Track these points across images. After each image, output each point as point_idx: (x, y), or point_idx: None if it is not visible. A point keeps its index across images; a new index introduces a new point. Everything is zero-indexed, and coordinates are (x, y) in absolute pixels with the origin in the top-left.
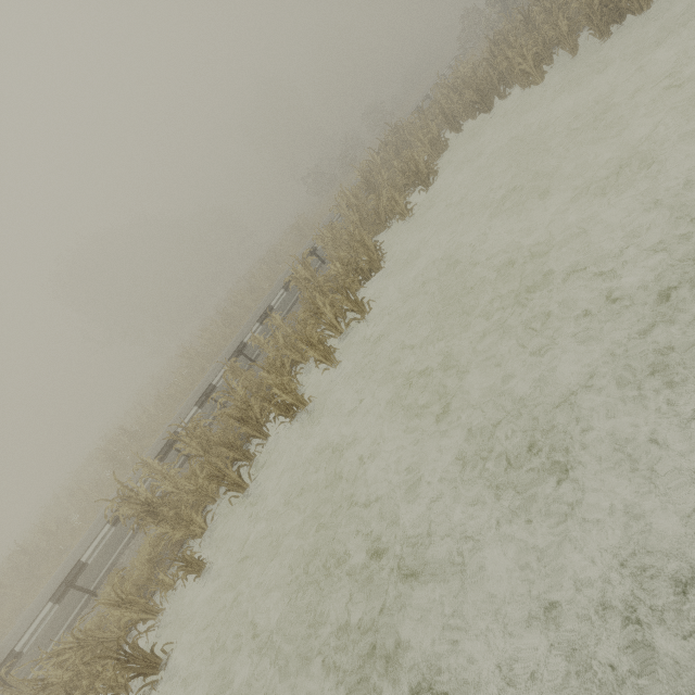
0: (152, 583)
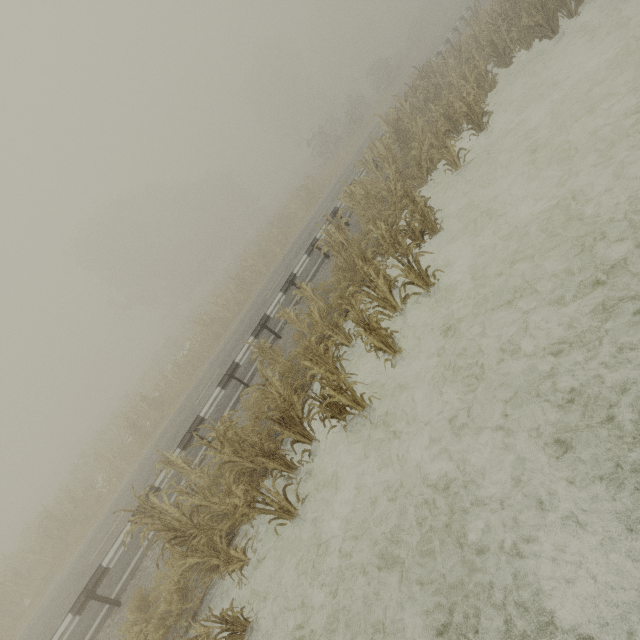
0: (182, 619)
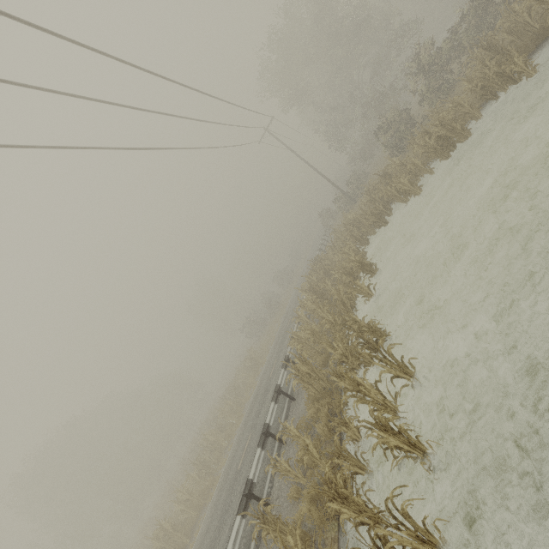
0: None
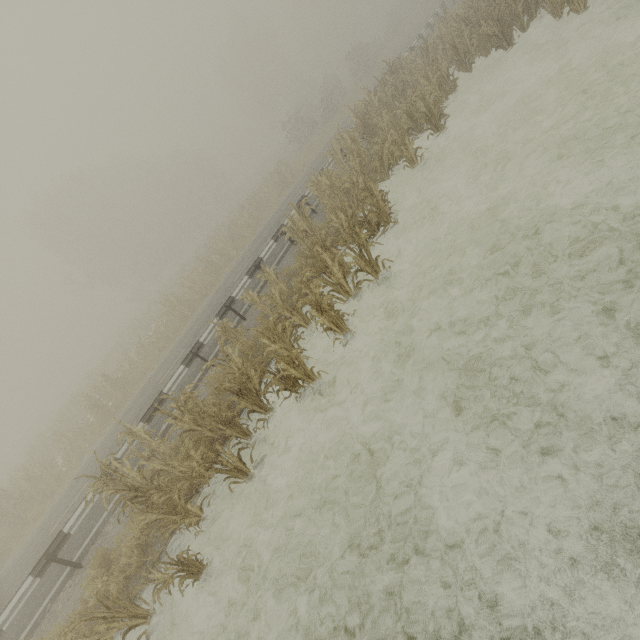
0: (141, 571)
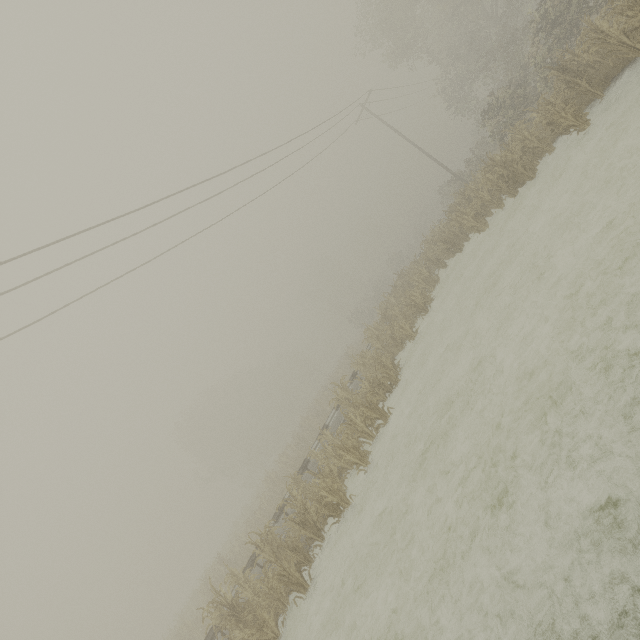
0: None
